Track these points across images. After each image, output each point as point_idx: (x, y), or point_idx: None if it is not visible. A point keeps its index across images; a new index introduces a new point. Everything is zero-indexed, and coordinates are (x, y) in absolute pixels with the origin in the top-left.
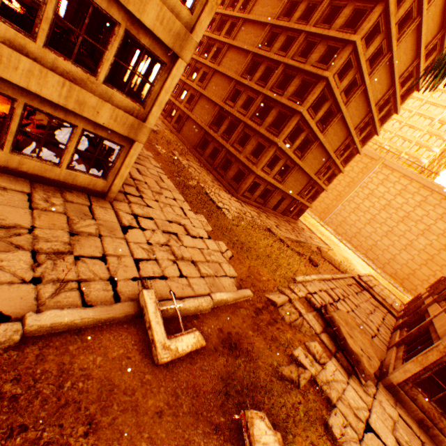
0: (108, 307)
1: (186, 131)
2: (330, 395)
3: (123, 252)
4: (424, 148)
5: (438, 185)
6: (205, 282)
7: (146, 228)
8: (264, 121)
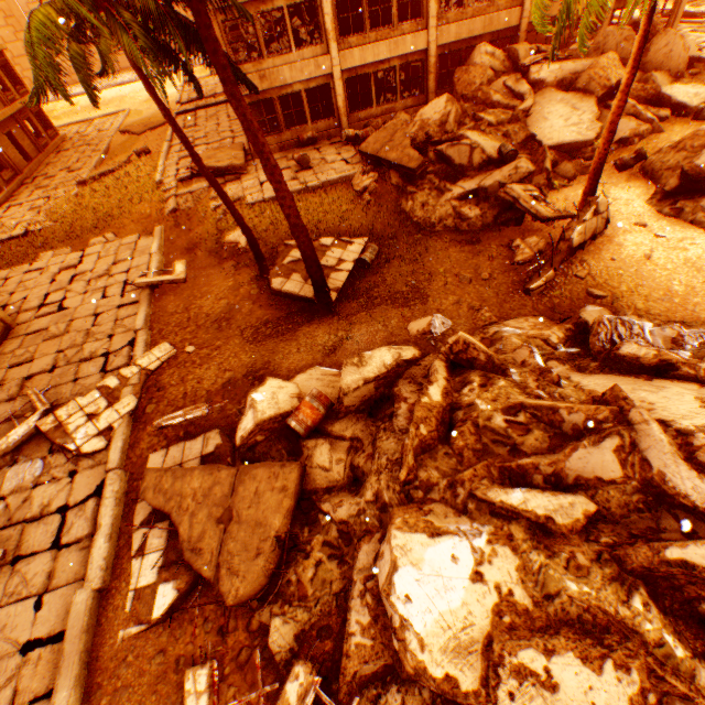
0: (142, 303)
1: None
2: (240, 197)
3: (94, 306)
4: None
5: None
6: (140, 257)
7: (65, 297)
8: None
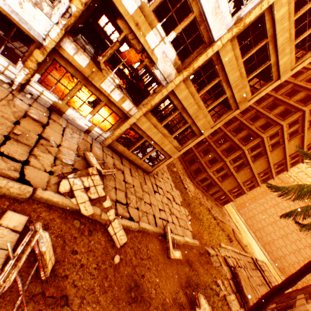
0: (156, 227)
1: None
2: (231, 307)
3: (155, 204)
4: None
5: None
6: (181, 229)
7: (160, 193)
8: (221, 146)
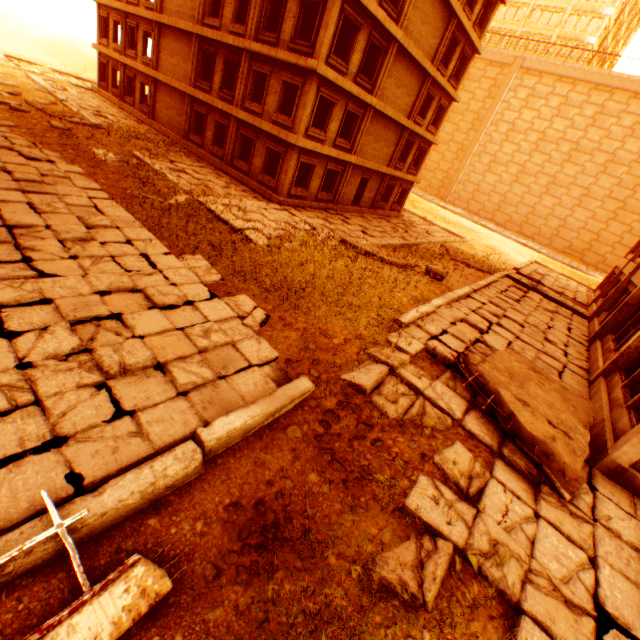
0: None
1: (163, 111)
2: (505, 583)
3: None
4: (587, 15)
5: (621, 76)
6: (190, 404)
7: (24, 330)
8: (281, 34)
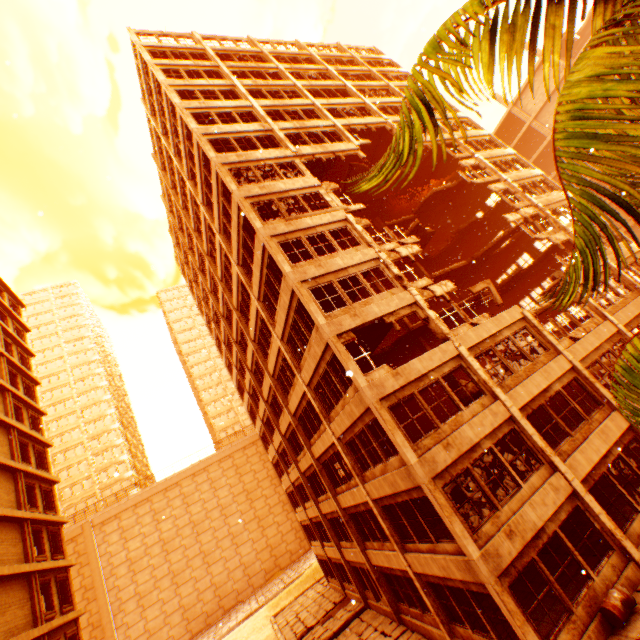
0: None
1: None
2: None
3: None
4: (112, 466)
5: (175, 474)
6: None
7: None
8: None
